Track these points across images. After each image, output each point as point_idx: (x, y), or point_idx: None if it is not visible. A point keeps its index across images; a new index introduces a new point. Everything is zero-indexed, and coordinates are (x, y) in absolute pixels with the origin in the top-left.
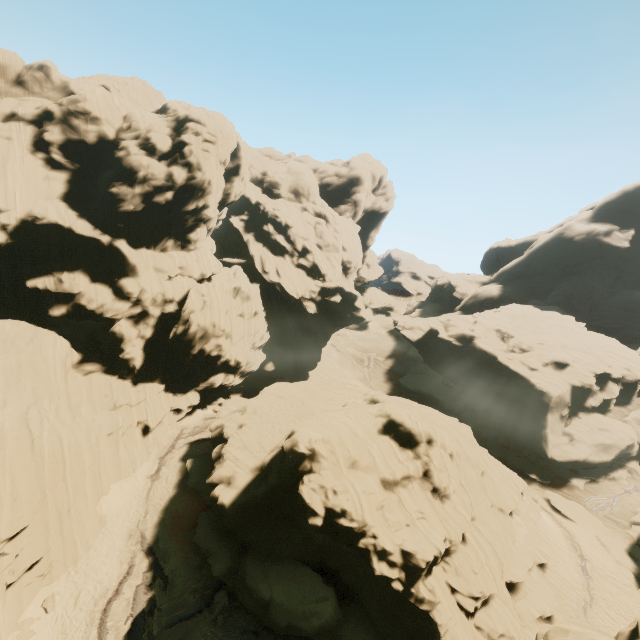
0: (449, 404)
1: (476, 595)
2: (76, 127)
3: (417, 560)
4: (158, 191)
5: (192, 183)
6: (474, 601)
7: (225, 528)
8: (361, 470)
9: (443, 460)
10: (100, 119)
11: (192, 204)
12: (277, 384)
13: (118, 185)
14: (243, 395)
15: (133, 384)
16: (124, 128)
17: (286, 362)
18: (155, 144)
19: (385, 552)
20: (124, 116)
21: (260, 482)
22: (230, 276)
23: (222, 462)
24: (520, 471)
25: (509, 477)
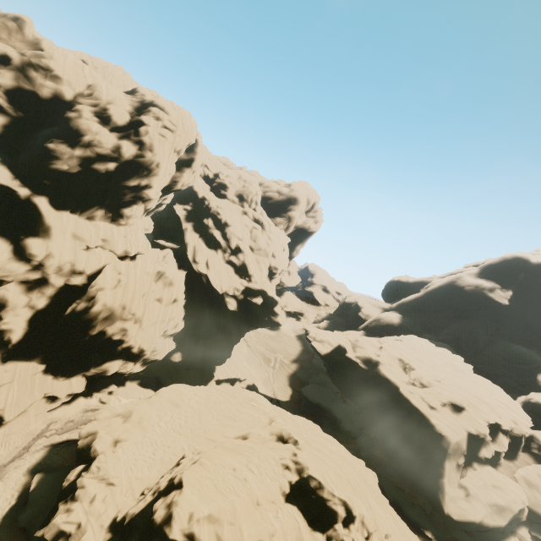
0: (346, 424)
1: None
2: (32, 78)
3: None
4: (100, 159)
5: (139, 160)
6: None
7: None
8: None
9: None
10: (61, 79)
11: (134, 180)
12: (177, 386)
13: (57, 142)
14: (141, 383)
15: (1, 361)
16: (85, 94)
17: (195, 354)
18: (111, 115)
19: None
20: (89, 84)
21: None
22: (159, 258)
23: (69, 503)
24: (415, 524)
25: None
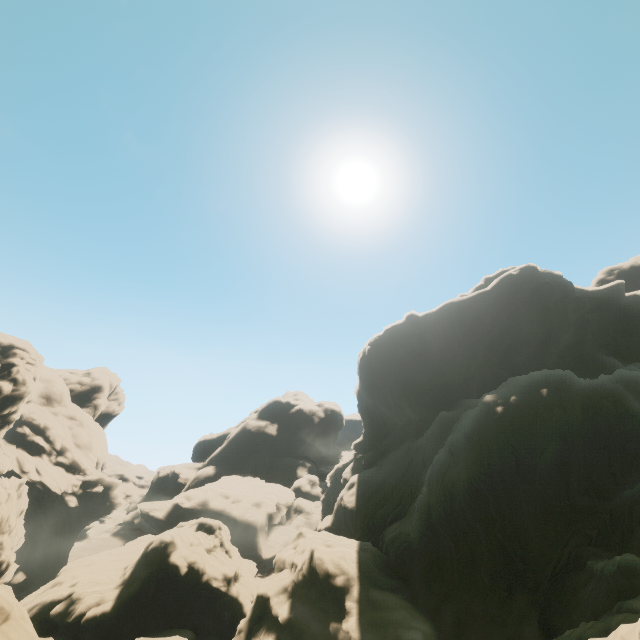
0: None
1: (252, 591)
2: None
3: (230, 573)
4: None
5: (16, 393)
6: (252, 595)
7: (102, 636)
8: (196, 546)
9: (227, 536)
10: None
11: (8, 409)
12: (78, 560)
13: None
14: None
15: None
16: None
17: (37, 568)
18: None
19: (217, 575)
20: None
21: (129, 586)
22: None
23: (81, 600)
24: None
25: (250, 561)
